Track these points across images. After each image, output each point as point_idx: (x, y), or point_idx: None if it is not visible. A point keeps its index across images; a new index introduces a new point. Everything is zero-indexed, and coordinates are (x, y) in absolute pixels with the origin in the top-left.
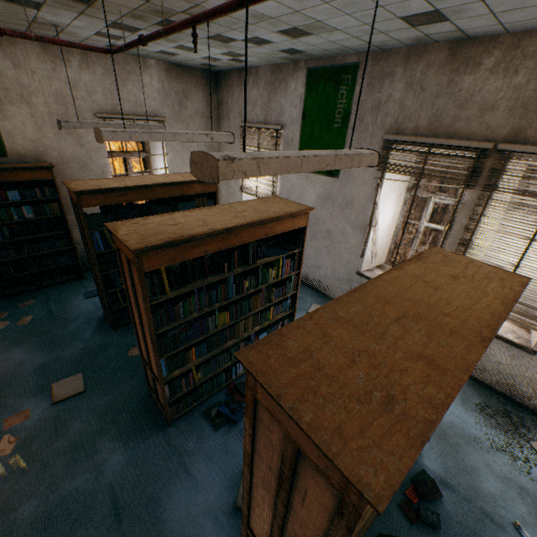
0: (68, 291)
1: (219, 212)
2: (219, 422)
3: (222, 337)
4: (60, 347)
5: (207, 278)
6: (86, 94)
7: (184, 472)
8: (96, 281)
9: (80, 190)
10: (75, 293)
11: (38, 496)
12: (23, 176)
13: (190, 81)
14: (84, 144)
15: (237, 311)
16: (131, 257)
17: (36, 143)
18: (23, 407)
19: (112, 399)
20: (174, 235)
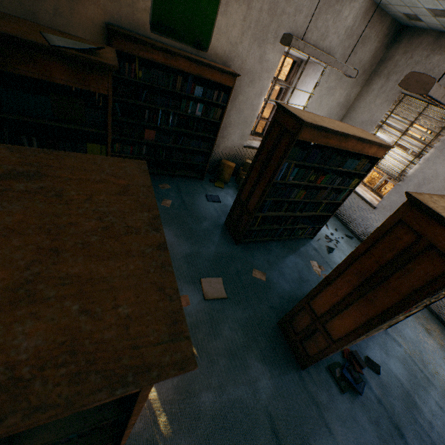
0: (192, 187)
1: None
2: (344, 386)
3: None
4: (198, 243)
5: None
6: (293, 11)
7: (324, 426)
8: (238, 196)
9: (310, 122)
10: (198, 191)
11: (212, 390)
12: (214, 76)
13: (375, 27)
14: (263, 61)
15: None
16: None
17: (232, 46)
18: (182, 291)
19: (249, 317)
20: None
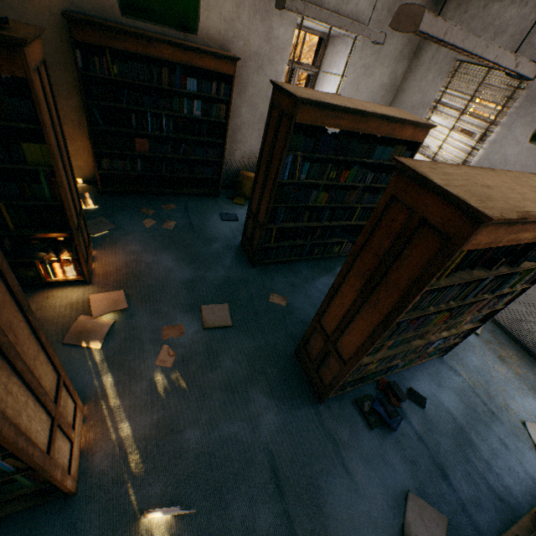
0: (204, 206)
1: (515, 182)
2: (373, 421)
3: (416, 335)
4: (204, 267)
5: (471, 270)
6: None
7: (340, 466)
8: (250, 208)
9: (305, 98)
10: (211, 210)
11: (200, 426)
12: (207, 63)
13: None
14: (271, 39)
15: (453, 314)
16: (445, 221)
17: (228, 24)
18: (176, 320)
19: (259, 346)
20: (513, 207)
